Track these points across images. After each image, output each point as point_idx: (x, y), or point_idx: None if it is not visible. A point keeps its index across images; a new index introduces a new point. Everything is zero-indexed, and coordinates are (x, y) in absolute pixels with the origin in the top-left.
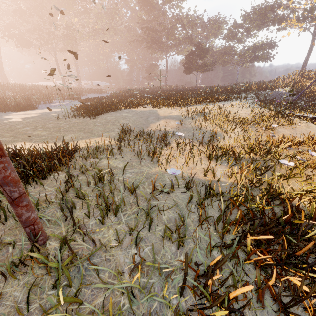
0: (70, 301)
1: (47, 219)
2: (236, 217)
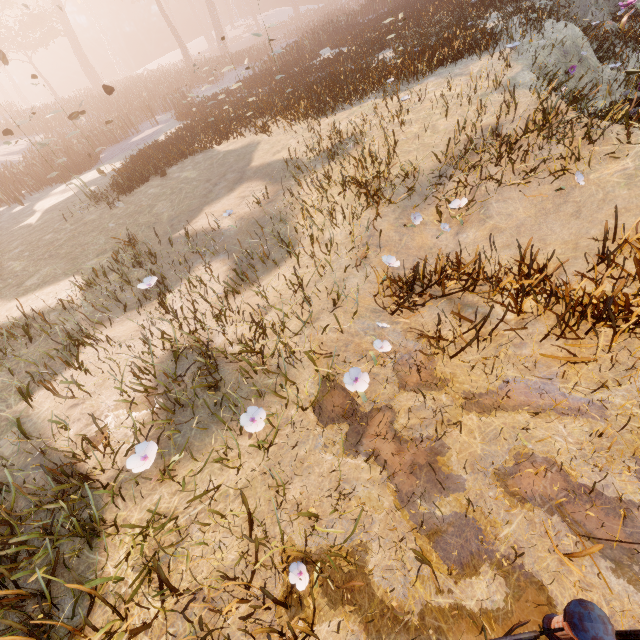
0: None
1: None
2: None
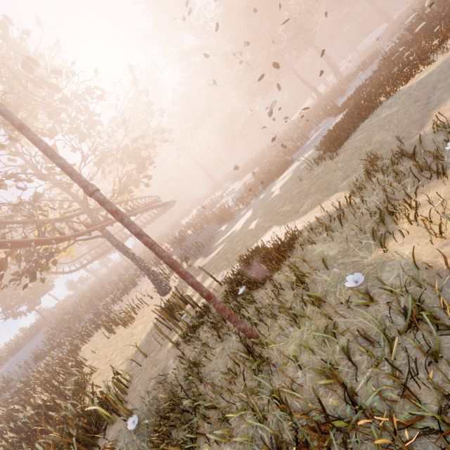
0: (251, 391)
1: (263, 323)
2: (428, 379)
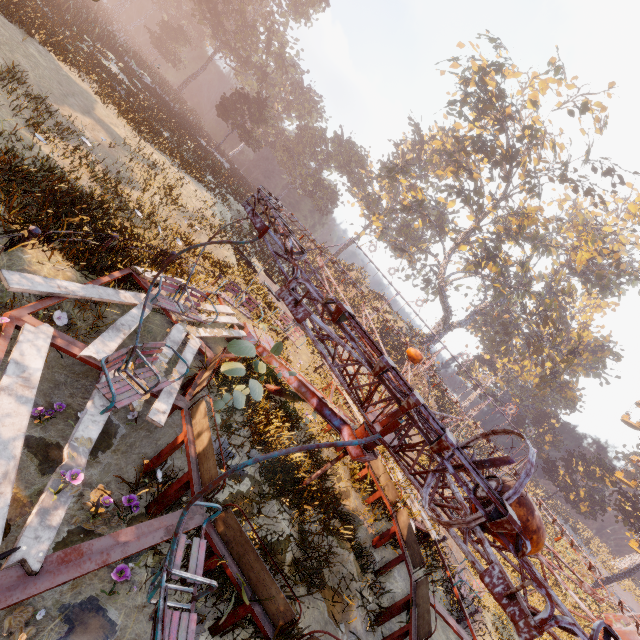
0: None
1: None
2: (62, 184)
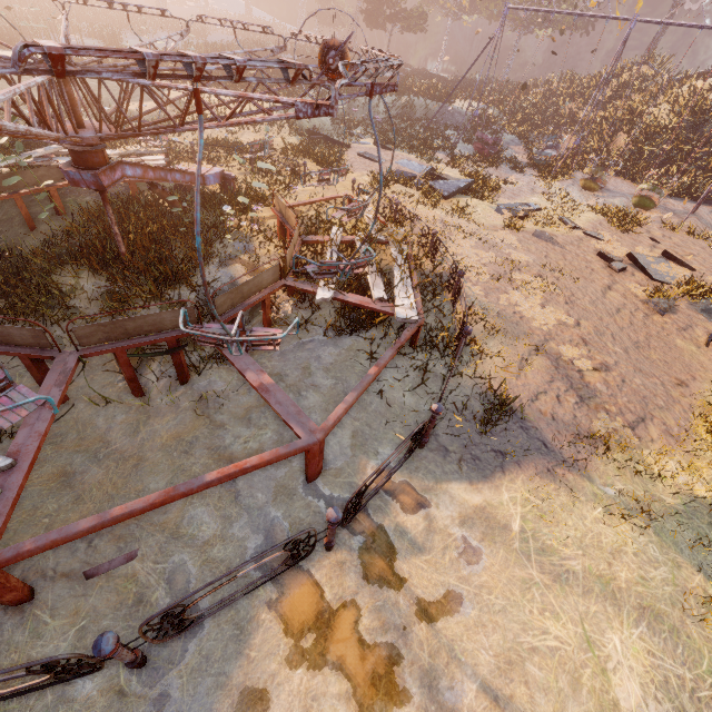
0: None
1: None
2: None
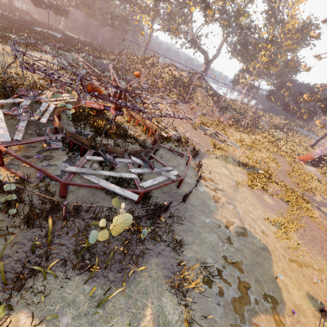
0: None
1: None
2: None
